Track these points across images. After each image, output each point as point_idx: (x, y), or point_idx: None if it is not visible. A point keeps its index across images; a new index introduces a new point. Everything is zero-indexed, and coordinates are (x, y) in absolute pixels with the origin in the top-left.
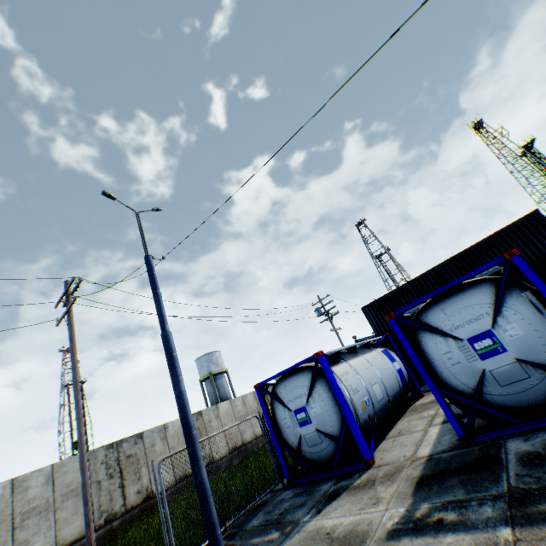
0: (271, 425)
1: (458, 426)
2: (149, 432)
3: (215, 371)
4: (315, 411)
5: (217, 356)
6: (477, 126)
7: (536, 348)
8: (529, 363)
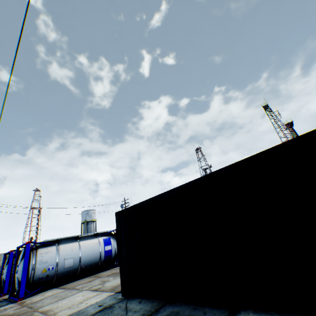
0: (2, 270)
1: (10, 292)
2: (0, 255)
3: (88, 220)
4: (5, 271)
5: (91, 212)
6: (265, 107)
7: (21, 275)
8: (18, 279)
